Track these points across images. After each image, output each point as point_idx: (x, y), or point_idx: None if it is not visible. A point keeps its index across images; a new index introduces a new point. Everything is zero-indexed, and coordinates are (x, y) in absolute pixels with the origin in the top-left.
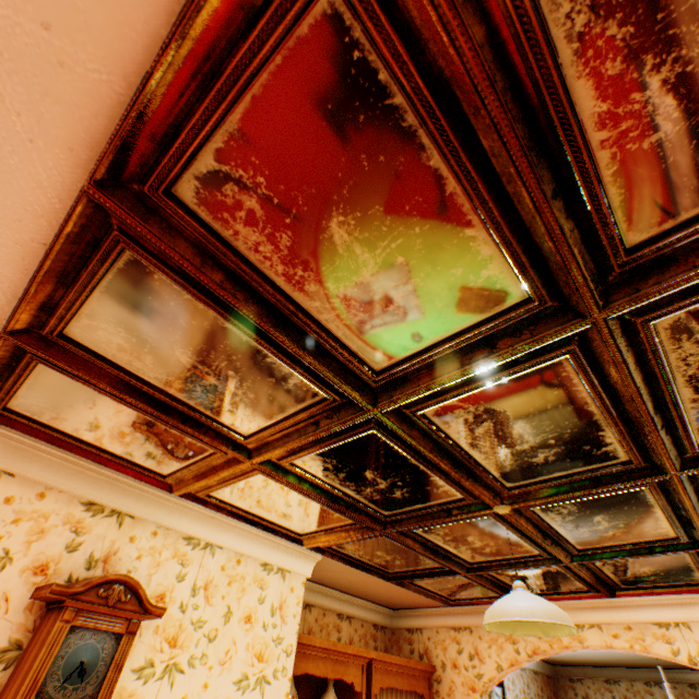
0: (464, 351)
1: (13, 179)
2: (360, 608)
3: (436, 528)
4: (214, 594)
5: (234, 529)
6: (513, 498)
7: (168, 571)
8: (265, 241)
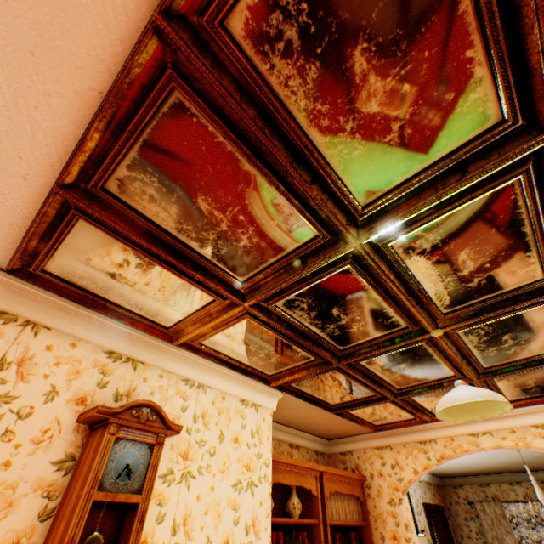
0: (439, 179)
1: (82, 21)
2: (305, 440)
3: (378, 359)
4: (209, 422)
5: (218, 373)
6: (446, 323)
7: (174, 404)
8: (295, 75)
